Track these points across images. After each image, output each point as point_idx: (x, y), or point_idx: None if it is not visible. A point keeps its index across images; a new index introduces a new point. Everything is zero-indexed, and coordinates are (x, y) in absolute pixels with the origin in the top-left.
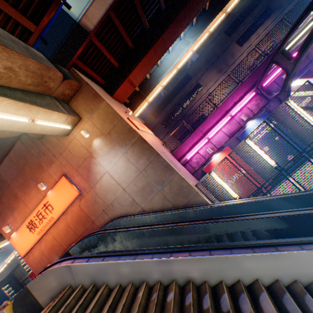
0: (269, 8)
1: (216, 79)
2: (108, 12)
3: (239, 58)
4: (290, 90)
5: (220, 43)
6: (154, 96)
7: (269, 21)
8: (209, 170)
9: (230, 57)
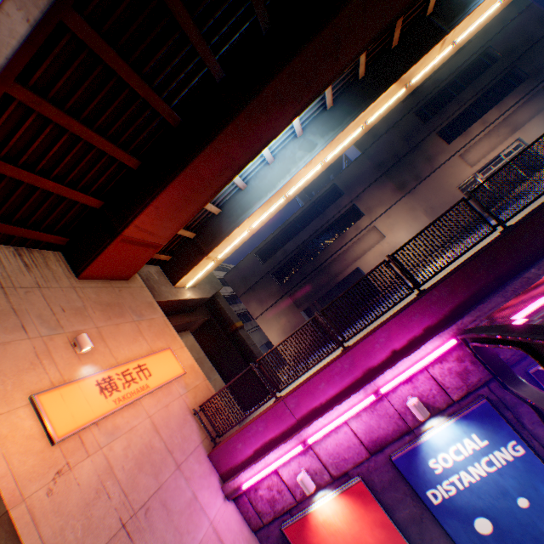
0: (514, 74)
1: (392, 202)
2: (0, 87)
3: (444, 166)
4: None
5: (406, 133)
6: (234, 247)
7: (513, 99)
8: (302, 537)
9: (423, 161)
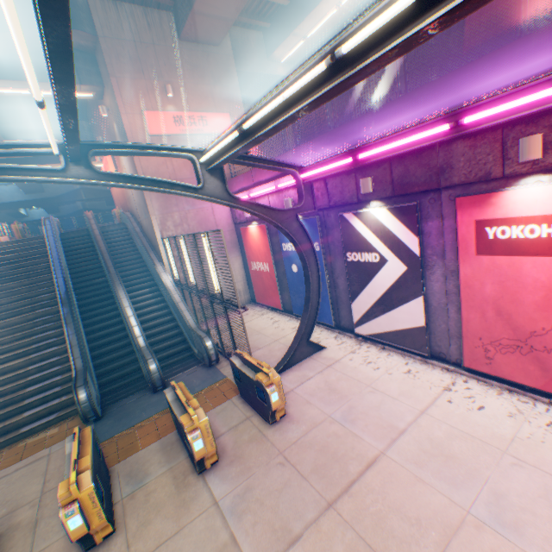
0: None
1: None
2: None
3: None
4: (364, 218)
5: None
6: (327, 27)
7: None
8: (245, 235)
9: None
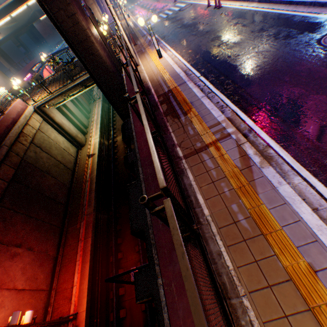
0: None
1: None
2: None
3: None
4: None
5: None
6: None
7: None
8: None
9: None
